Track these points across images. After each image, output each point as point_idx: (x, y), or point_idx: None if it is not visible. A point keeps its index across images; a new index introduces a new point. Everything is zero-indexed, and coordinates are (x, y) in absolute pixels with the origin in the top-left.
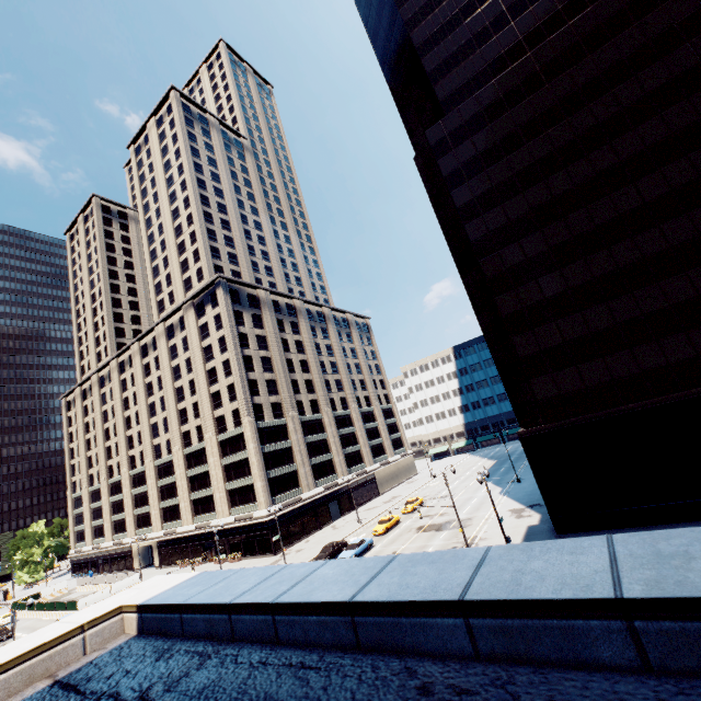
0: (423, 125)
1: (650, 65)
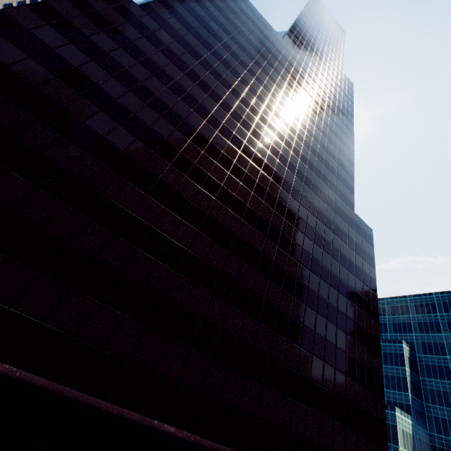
0: None
1: (213, 127)
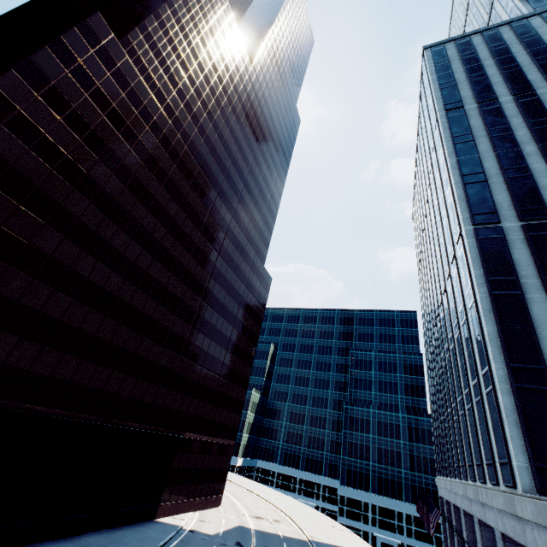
0: (97, 9)
1: (177, 203)
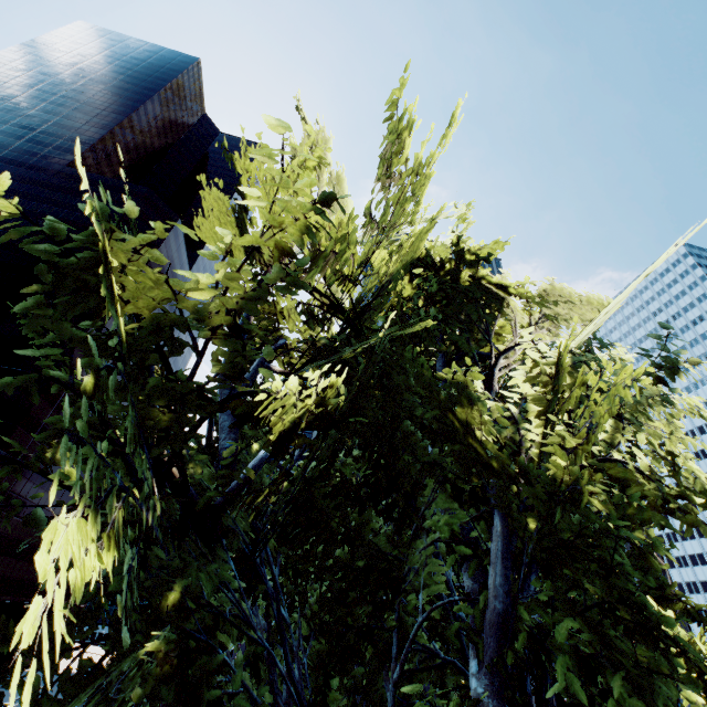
0: None
1: None
